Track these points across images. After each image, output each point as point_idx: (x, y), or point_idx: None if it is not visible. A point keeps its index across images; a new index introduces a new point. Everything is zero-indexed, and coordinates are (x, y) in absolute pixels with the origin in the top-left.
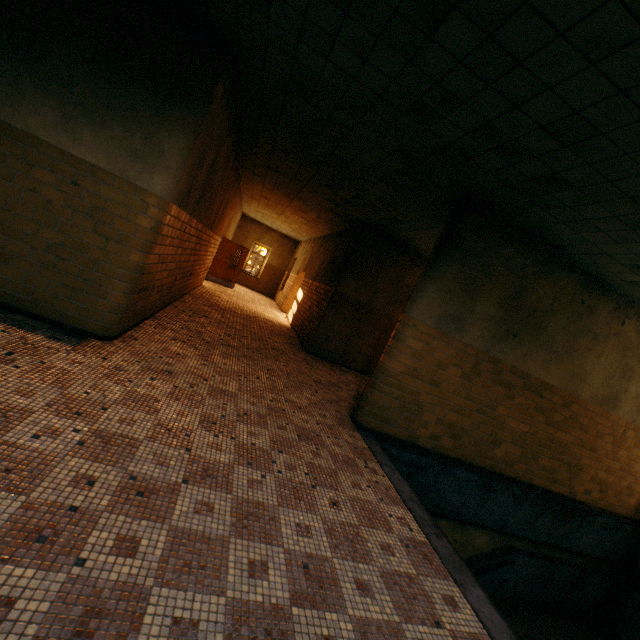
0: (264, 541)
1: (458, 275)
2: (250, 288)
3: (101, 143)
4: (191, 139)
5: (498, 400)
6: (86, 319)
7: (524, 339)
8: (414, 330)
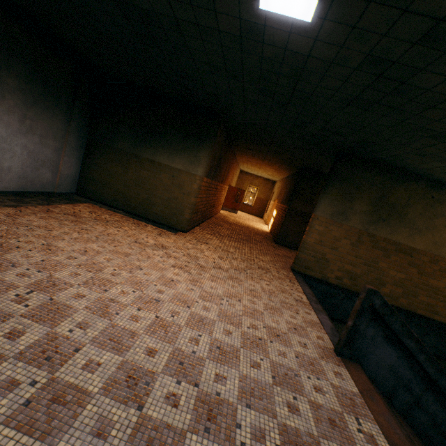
0: (237, 283)
1: (339, 191)
2: (247, 213)
3: (181, 161)
4: (210, 152)
5: (378, 258)
6: (177, 224)
7: (391, 222)
8: (318, 221)
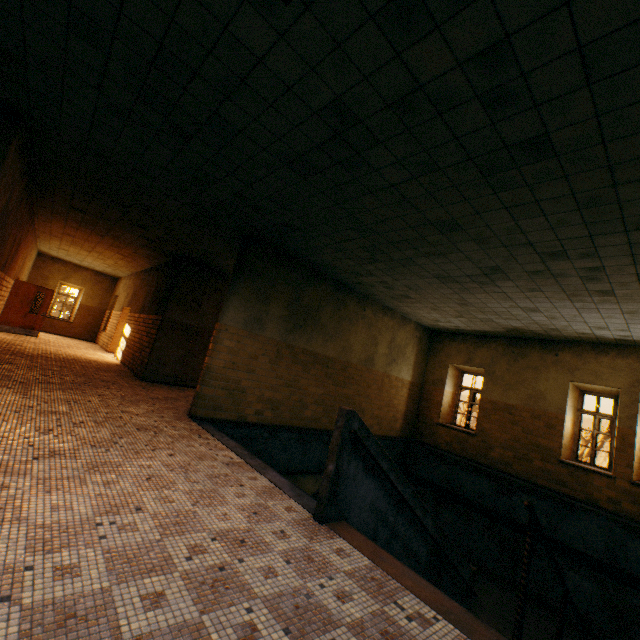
0: (114, 474)
1: (253, 289)
2: (61, 334)
3: None
4: None
5: (300, 375)
6: None
7: (308, 328)
8: (228, 333)
